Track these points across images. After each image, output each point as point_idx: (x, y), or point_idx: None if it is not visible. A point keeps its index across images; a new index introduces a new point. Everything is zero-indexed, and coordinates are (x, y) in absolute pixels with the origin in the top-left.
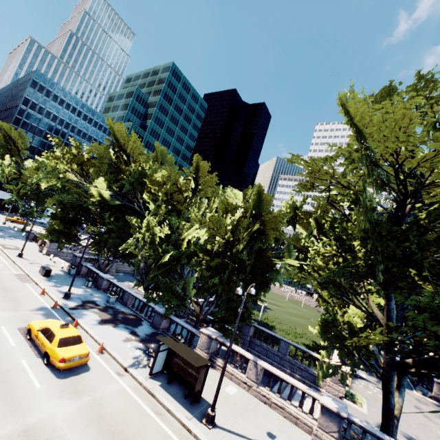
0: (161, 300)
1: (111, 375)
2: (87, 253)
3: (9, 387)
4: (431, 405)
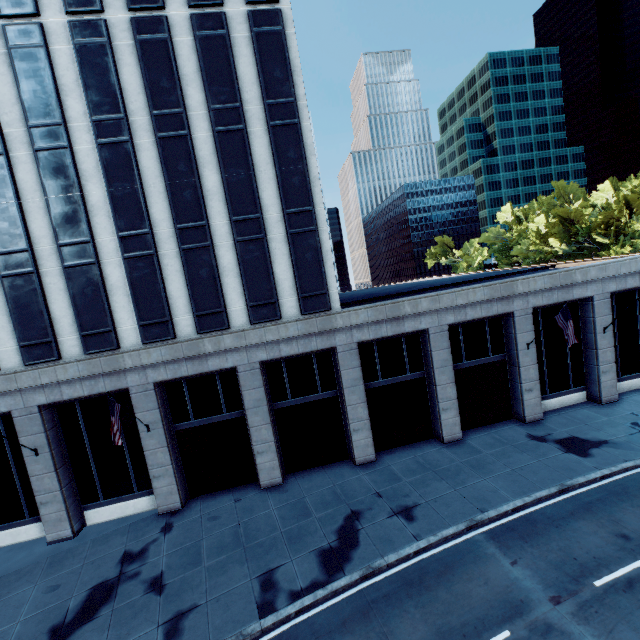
0: None
1: None
2: None
3: None
4: None
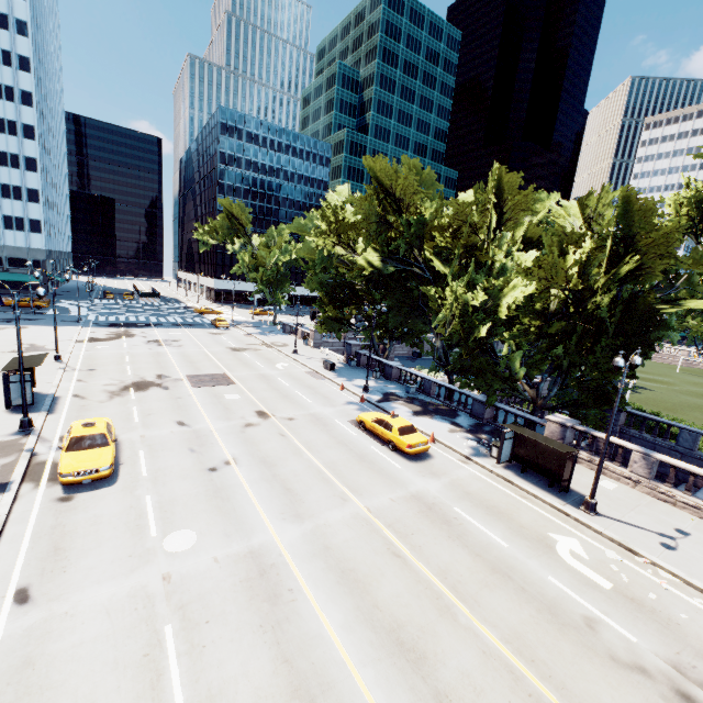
0: (480, 384)
1: (456, 462)
2: (352, 339)
3: (378, 466)
4: None
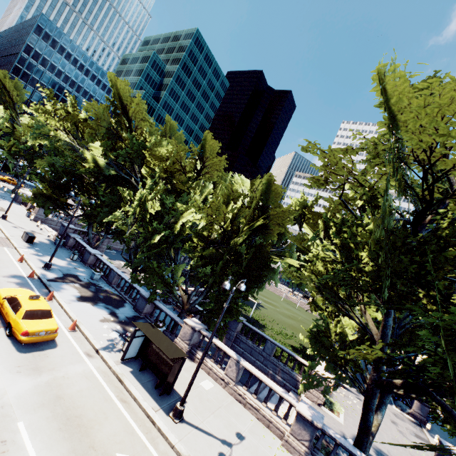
0: (147, 283)
1: (79, 355)
2: (79, 225)
3: None
4: (407, 421)
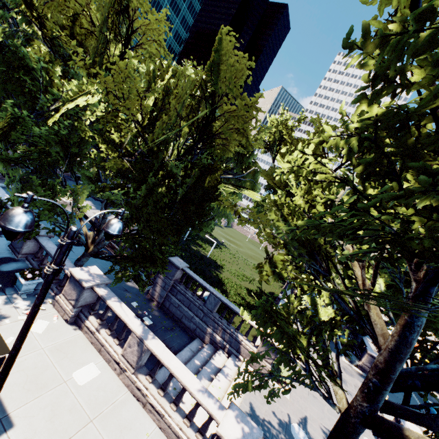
0: None
1: None
2: None
3: None
4: (356, 375)
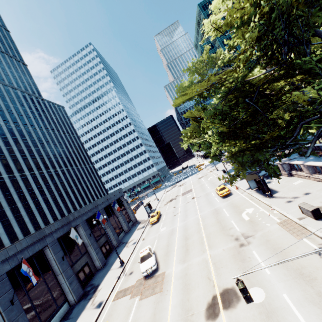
0: None
1: (239, 194)
2: None
3: (212, 203)
4: None
